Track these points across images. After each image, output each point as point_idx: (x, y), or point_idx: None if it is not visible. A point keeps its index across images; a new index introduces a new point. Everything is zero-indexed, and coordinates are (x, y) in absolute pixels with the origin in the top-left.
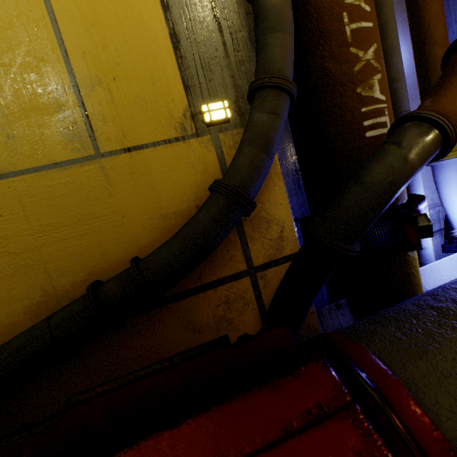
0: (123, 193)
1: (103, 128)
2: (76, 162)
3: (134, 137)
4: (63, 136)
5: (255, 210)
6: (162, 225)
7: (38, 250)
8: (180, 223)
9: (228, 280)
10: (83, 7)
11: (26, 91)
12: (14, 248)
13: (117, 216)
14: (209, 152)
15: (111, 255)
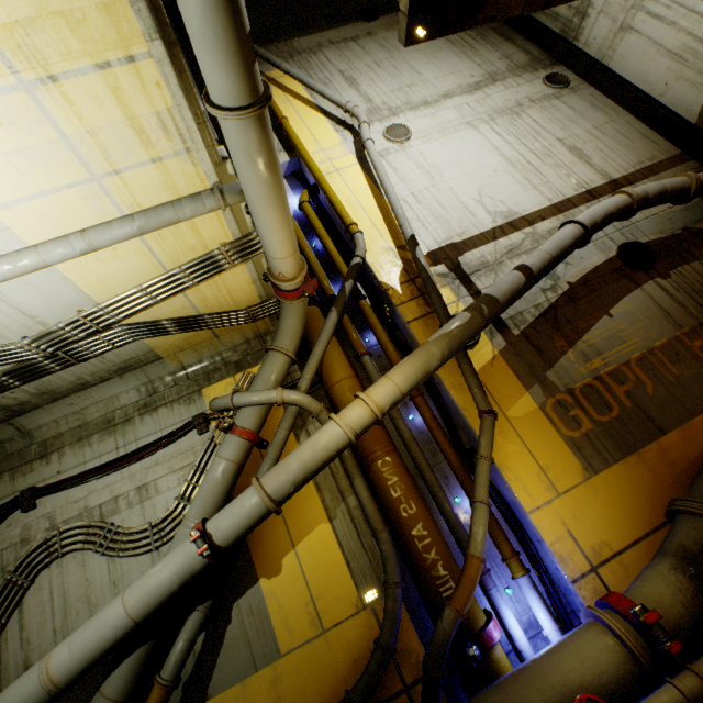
0: (336, 649)
1: (325, 616)
2: (315, 637)
3: (337, 617)
4: (310, 625)
5: (400, 645)
6: (355, 665)
7: (303, 690)
8: (363, 661)
9: (394, 696)
10: (313, 562)
11: (295, 607)
12: (294, 690)
13: (334, 663)
14: (371, 616)
15: (334, 688)
